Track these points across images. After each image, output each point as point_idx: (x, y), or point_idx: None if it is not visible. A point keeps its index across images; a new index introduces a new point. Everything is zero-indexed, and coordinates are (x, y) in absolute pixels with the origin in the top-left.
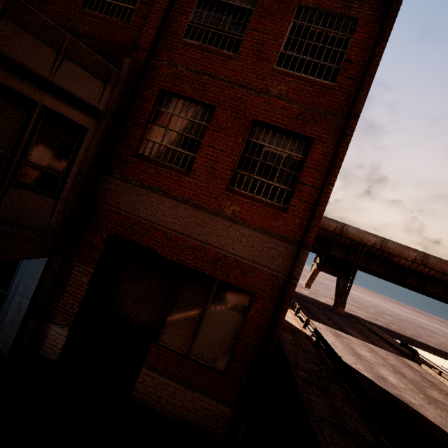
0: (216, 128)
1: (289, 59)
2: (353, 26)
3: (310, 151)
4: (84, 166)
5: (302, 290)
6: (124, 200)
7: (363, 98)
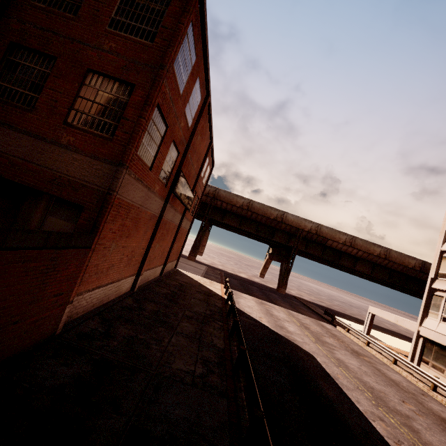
0: (57, 74)
1: (119, 23)
2: (168, 1)
3: (132, 94)
4: None
5: (254, 278)
6: None
7: (169, 53)
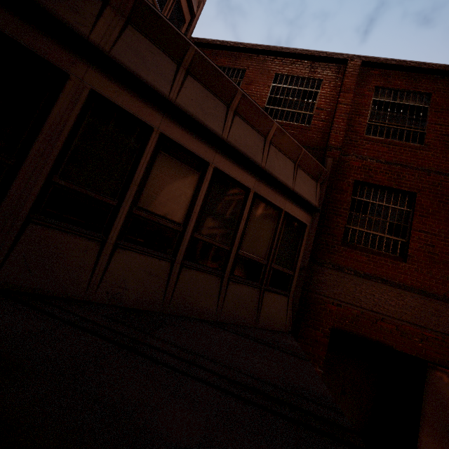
0: (423, 213)
1: None
2: None
3: None
4: (306, 261)
5: None
6: (341, 290)
7: None
